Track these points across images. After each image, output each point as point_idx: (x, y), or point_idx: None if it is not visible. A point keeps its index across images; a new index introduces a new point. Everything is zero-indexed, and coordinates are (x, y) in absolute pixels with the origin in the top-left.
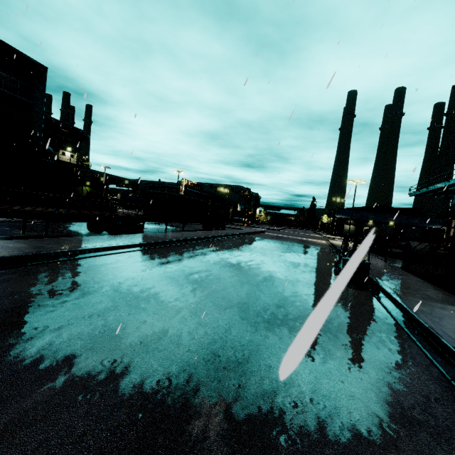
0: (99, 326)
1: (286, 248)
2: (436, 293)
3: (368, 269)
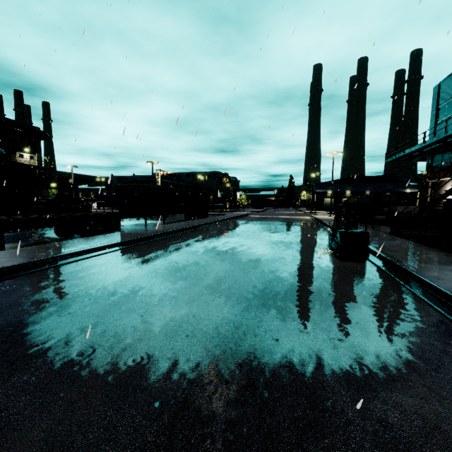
0: (57, 364)
1: (274, 228)
2: (437, 255)
3: (367, 239)
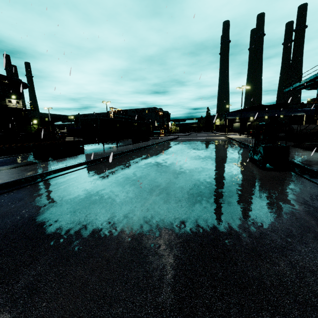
0: None
1: (200, 146)
2: None
3: (288, 152)
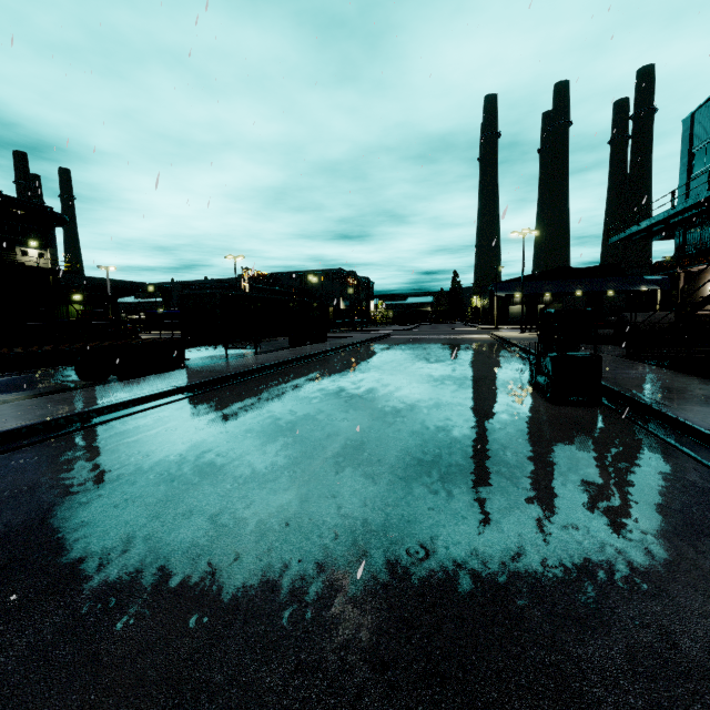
0: (46, 636)
1: (434, 355)
2: None
3: (600, 368)
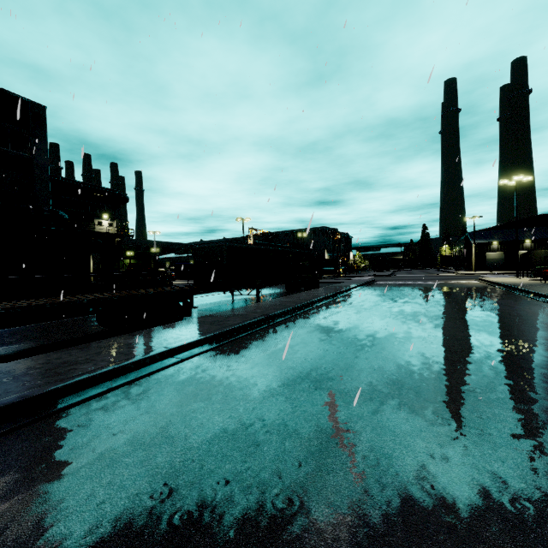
0: None
1: (442, 305)
2: None
3: None
